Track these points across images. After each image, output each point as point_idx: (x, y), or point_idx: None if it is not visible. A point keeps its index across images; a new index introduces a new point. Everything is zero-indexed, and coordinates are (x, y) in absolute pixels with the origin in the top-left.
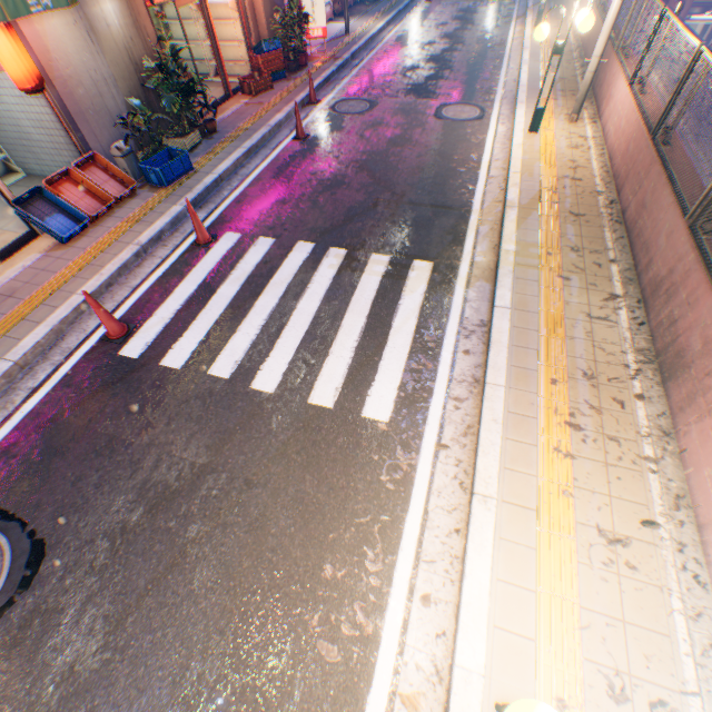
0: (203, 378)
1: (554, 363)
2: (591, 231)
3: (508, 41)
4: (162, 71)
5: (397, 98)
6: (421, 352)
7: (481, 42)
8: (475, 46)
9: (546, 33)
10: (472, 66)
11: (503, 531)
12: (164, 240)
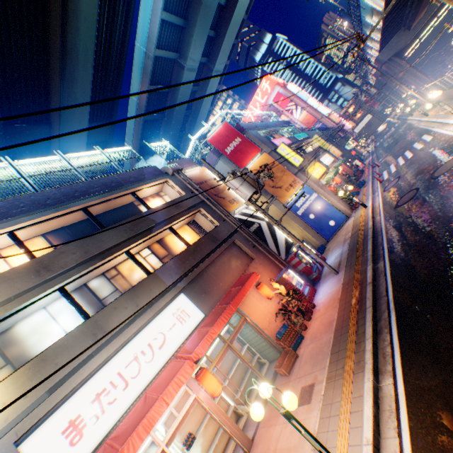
0: (399, 166)
1: (450, 112)
2: (448, 105)
3: (407, 124)
4: (348, 177)
5: (391, 149)
6: (431, 134)
7: (400, 132)
8: (399, 133)
9: (408, 109)
10: (402, 133)
11: (452, 119)
12: (372, 183)
